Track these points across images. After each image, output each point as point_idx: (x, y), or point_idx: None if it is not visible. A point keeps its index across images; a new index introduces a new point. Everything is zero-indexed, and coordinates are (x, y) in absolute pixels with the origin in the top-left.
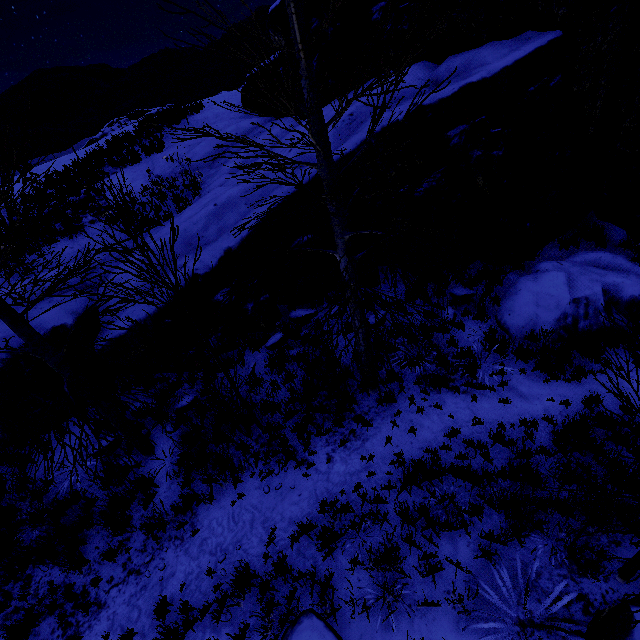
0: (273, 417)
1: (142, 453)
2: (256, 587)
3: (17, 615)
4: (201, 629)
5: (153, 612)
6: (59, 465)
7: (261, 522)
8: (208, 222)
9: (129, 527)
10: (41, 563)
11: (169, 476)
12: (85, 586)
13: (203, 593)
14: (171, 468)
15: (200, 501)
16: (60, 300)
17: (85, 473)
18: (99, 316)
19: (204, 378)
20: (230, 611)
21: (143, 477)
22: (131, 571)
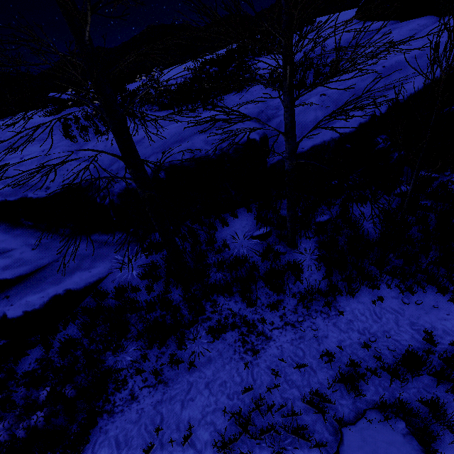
0: (403, 248)
1: (290, 245)
2: (427, 371)
3: (209, 322)
4: (371, 384)
5: (316, 357)
6: (231, 237)
7: (407, 324)
8: (375, 80)
9: (281, 293)
10: (222, 295)
11: (315, 266)
12: (254, 321)
13: (361, 359)
14: (313, 262)
15: (339, 292)
16: (248, 124)
17: (248, 247)
18: (268, 142)
19: (343, 204)
20: (398, 381)
21: (296, 261)
22: (287, 323)
